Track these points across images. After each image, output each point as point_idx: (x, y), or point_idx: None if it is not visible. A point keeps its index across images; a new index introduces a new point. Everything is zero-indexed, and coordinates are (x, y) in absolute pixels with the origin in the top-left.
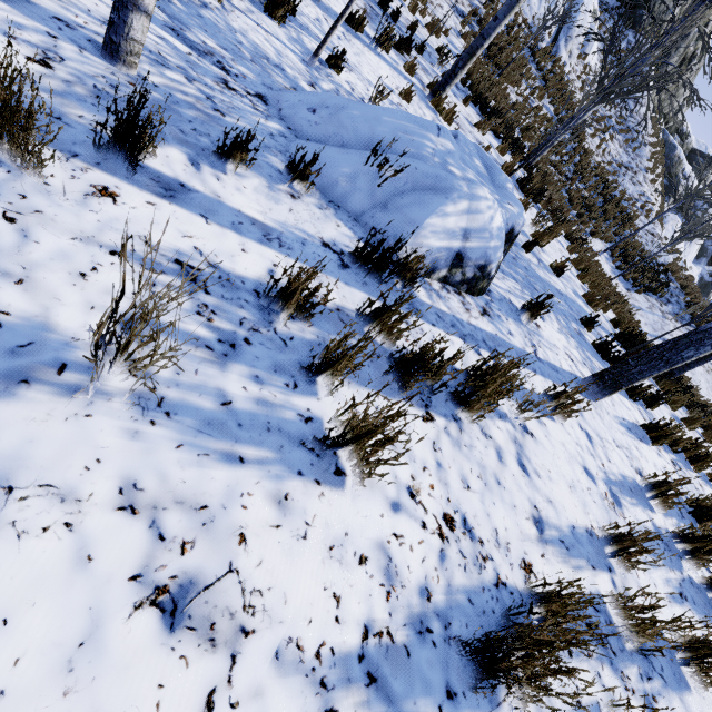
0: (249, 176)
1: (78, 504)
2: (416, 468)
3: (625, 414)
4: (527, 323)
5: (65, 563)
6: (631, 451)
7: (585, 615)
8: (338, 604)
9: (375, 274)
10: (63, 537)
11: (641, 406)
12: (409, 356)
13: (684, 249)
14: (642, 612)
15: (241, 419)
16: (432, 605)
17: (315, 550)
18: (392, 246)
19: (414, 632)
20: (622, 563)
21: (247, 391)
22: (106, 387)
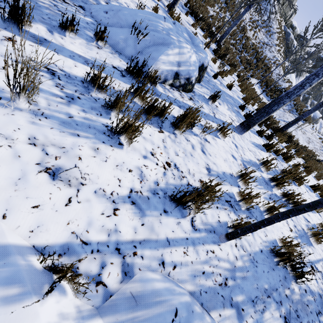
0: (77, 38)
1: (12, 140)
2: (154, 147)
3: (255, 141)
4: (211, 104)
5: (10, 156)
6: (256, 153)
7: (219, 190)
8: (120, 182)
9: (137, 79)
10: (8, 149)
11: (264, 139)
12: (149, 104)
13: (289, 78)
14: (247, 195)
15: (78, 123)
16: (159, 187)
17: (110, 165)
18: (141, 64)
19: (151, 193)
20: (243, 184)
21: (79, 114)
22: (19, 106)
